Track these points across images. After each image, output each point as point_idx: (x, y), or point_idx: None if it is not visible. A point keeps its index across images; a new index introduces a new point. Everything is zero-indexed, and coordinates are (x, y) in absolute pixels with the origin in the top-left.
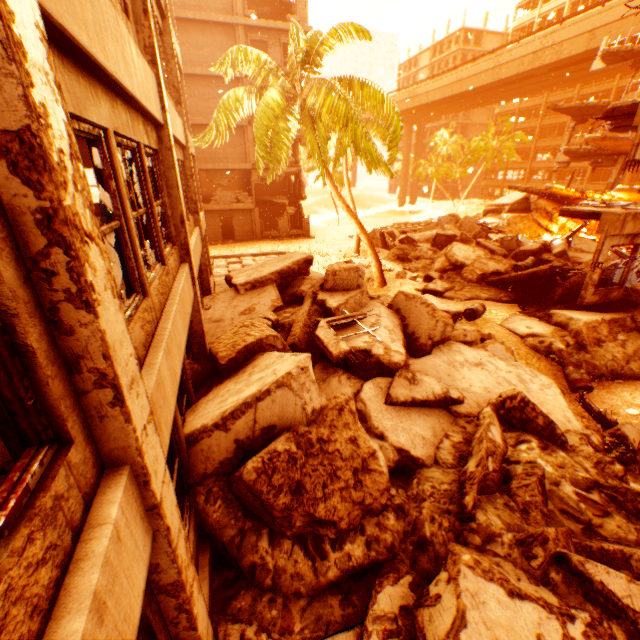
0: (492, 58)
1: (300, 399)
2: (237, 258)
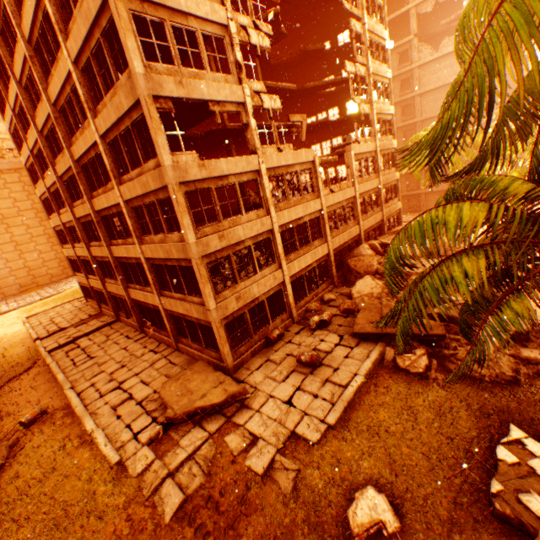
0: None
1: (360, 251)
2: None
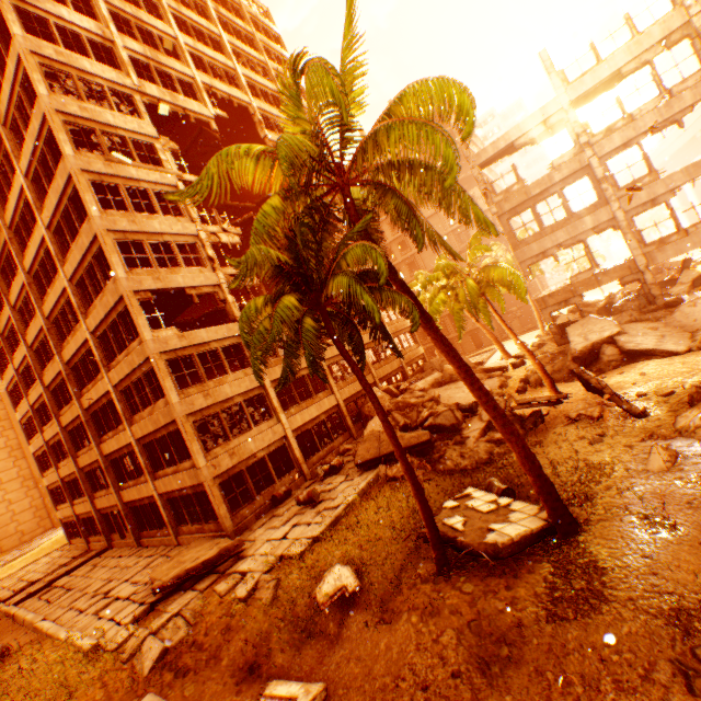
0: None
1: None
2: None
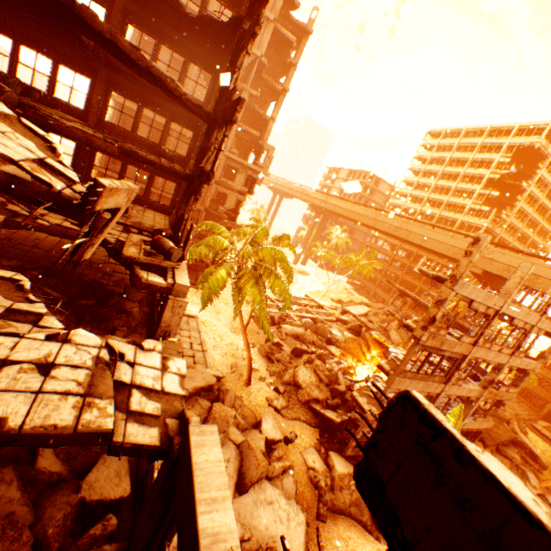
0: (376, 213)
1: None
2: None
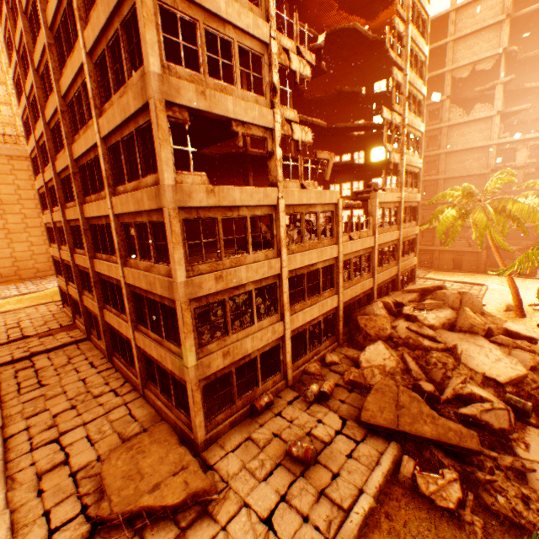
0: None
1: (373, 310)
2: (442, 281)
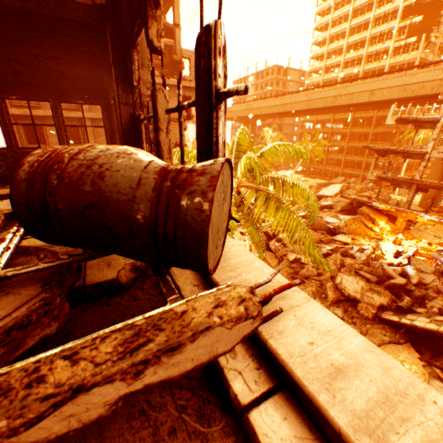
0: (305, 94)
1: None
2: None
